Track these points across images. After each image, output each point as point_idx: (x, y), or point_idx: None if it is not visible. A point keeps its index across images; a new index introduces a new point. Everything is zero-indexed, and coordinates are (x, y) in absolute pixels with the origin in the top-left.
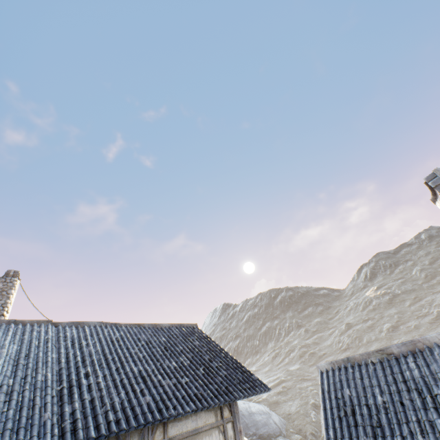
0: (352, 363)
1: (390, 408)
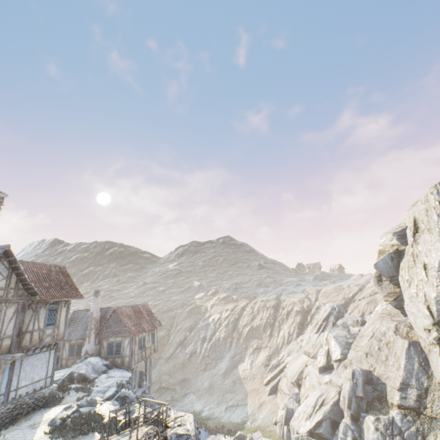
0: (81, 310)
1: (80, 318)
